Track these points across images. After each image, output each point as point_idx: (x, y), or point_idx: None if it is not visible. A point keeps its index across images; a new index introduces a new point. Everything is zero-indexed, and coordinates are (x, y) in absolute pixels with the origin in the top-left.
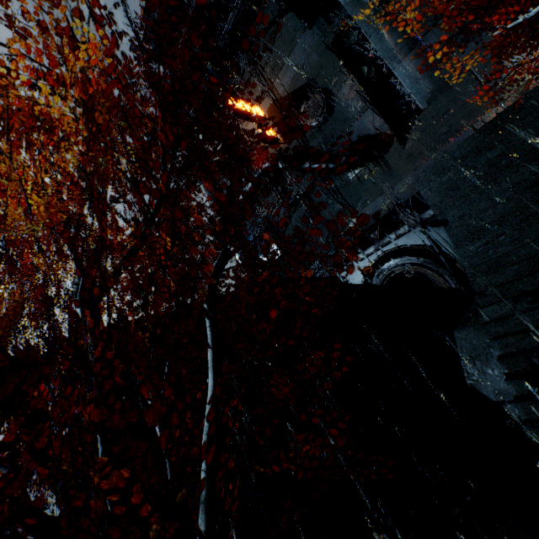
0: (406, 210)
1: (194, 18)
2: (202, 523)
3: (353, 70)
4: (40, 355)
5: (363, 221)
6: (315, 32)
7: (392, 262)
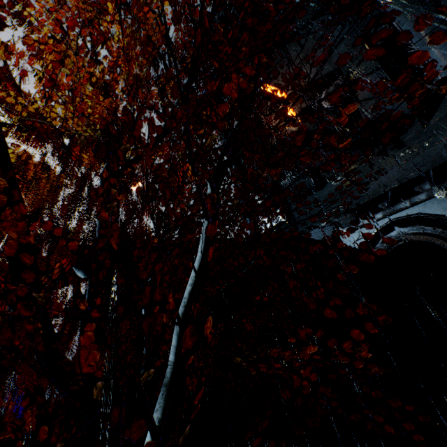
0: (423, 182)
1: (243, 22)
2: (159, 409)
3: (379, 58)
4: None
5: (371, 191)
6: (346, 27)
7: (401, 230)
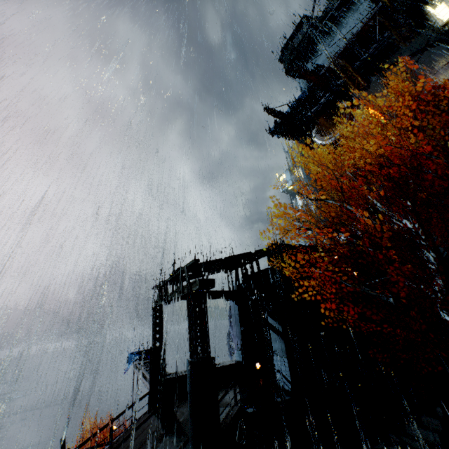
0: None
1: (345, 48)
2: None
3: None
4: (267, 248)
5: None
6: None
7: None
